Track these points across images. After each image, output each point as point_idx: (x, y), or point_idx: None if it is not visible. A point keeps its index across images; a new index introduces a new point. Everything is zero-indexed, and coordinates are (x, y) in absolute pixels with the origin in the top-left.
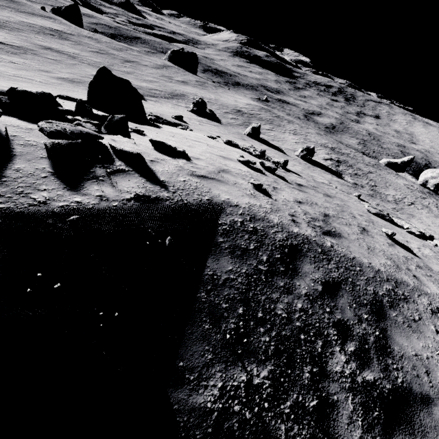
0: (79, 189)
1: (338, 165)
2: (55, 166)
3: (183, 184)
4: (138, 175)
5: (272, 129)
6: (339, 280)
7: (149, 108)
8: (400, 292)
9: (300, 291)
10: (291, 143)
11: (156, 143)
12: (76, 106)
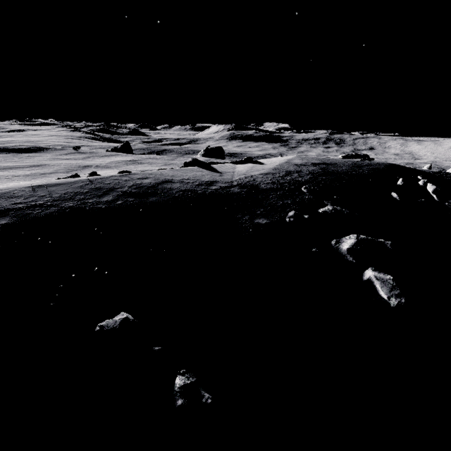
0: None
1: None
2: None
3: None
4: None
5: None
6: None
7: None
8: None
9: None
10: None
11: None
12: None
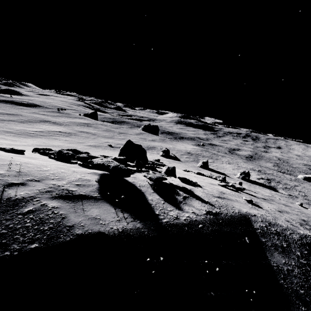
0: (182, 209)
1: (269, 182)
2: (161, 196)
3: (218, 202)
4: (195, 199)
5: (214, 162)
6: None
7: None
8: None
9: None
10: (230, 170)
11: (182, 178)
12: (135, 162)
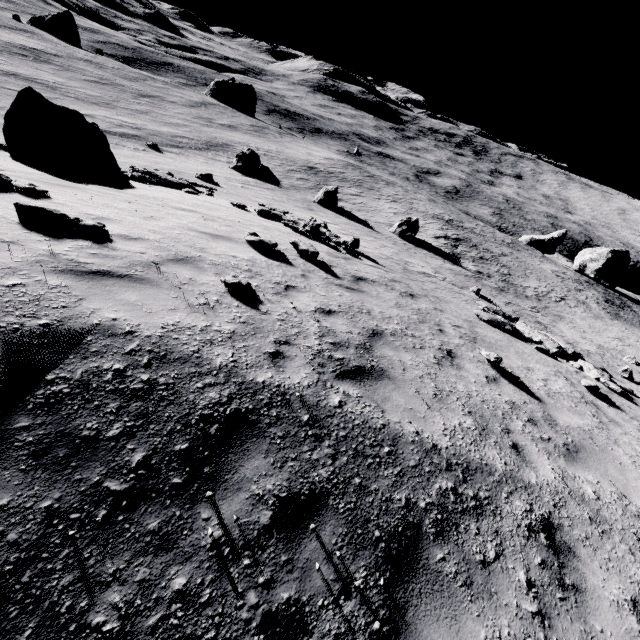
0: None
1: (456, 245)
2: None
3: (1, 292)
4: None
5: (360, 195)
6: (328, 487)
7: (163, 164)
8: (469, 493)
9: (201, 536)
10: (388, 214)
11: (28, 210)
12: None
